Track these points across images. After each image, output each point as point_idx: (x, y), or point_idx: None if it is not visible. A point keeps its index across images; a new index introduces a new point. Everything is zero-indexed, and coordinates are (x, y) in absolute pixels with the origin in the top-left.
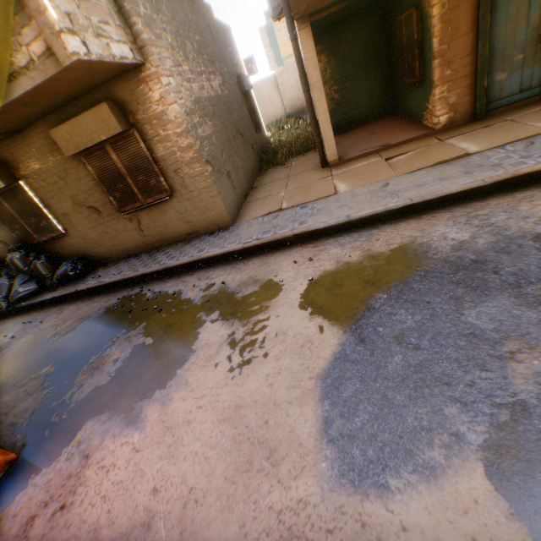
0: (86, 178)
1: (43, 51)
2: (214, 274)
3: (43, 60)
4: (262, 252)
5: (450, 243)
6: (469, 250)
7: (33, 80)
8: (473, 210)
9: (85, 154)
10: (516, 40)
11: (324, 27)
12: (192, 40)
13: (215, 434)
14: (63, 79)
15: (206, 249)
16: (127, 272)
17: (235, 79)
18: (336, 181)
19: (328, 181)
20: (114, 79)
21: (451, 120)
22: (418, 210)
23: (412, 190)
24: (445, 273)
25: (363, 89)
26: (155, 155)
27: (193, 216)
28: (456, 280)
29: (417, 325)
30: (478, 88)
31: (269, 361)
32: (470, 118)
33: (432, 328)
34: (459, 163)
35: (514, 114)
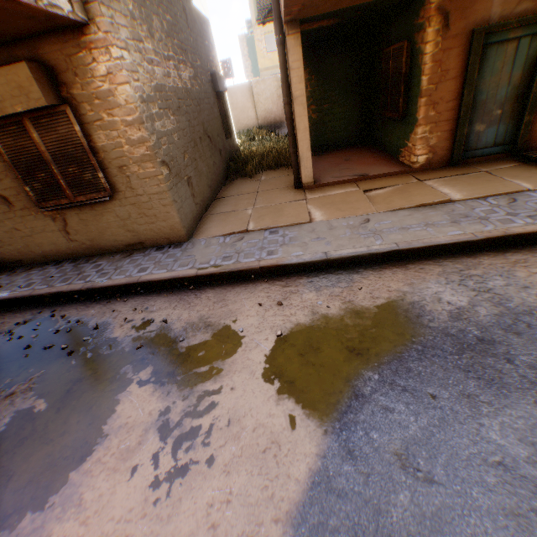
0: None
1: None
2: (155, 305)
3: None
4: (220, 283)
5: (446, 307)
6: (471, 322)
7: None
8: (465, 267)
9: None
10: (498, 95)
11: (310, 42)
12: (161, 18)
13: None
14: None
15: (150, 269)
16: (38, 286)
17: (209, 76)
18: (311, 206)
19: (302, 205)
20: (44, 36)
21: (429, 161)
22: (403, 257)
23: (396, 232)
24: (447, 352)
25: (341, 114)
26: (95, 143)
27: (138, 225)
28: (463, 365)
29: (423, 434)
30: (458, 134)
31: (214, 473)
32: (447, 163)
33: (445, 443)
34: (443, 209)
35: (489, 166)
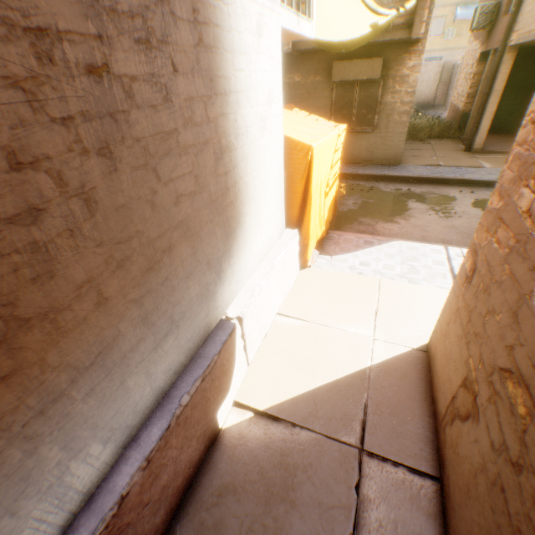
0: (324, 99)
1: (399, 25)
2: (397, 185)
3: (394, 29)
4: (430, 183)
5: None
6: None
7: (382, 38)
8: None
9: (338, 84)
10: None
11: None
12: None
13: (444, 230)
14: (392, 41)
15: (387, 172)
16: None
17: None
18: (480, 161)
19: (473, 159)
20: (391, 45)
21: None
22: None
23: None
24: None
25: (506, 106)
26: (382, 100)
27: (377, 149)
28: None
29: None
30: None
31: (462, 218)
32: None
33: None
34: None
35: None
